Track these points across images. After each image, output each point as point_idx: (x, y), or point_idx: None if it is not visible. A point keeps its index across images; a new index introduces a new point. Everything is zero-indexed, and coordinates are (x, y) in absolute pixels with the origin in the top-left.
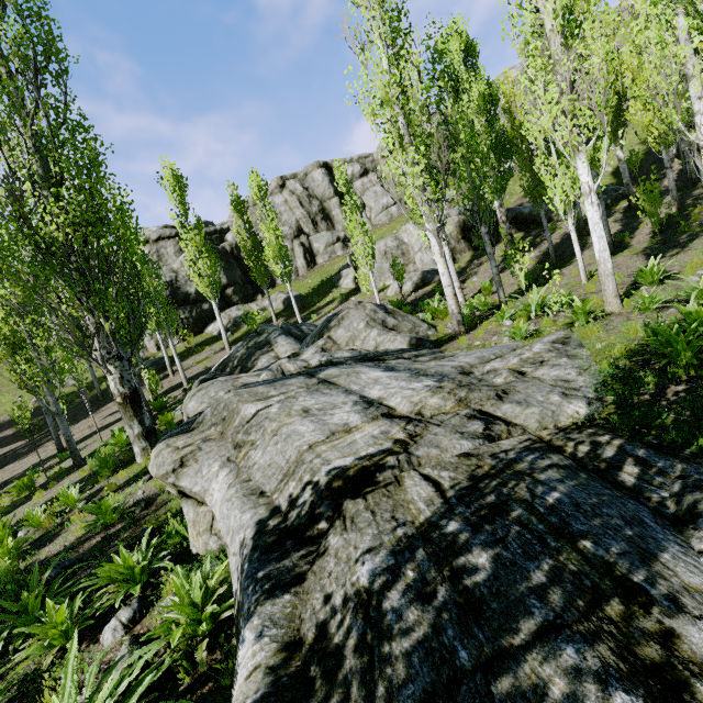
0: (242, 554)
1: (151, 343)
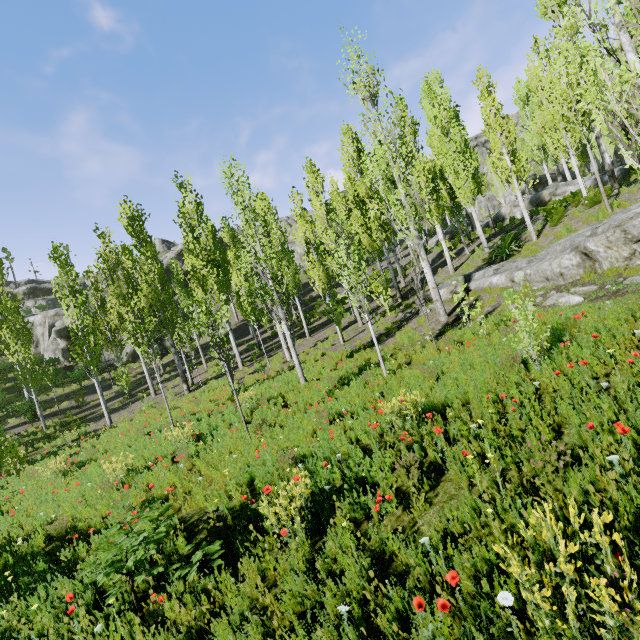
0: (593, 180)
1: None
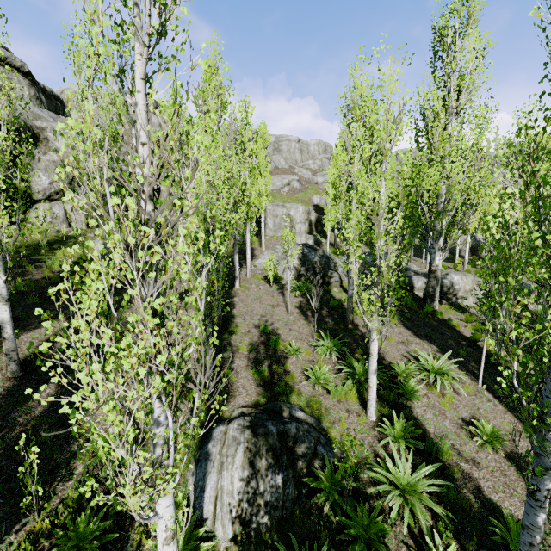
0: None
1: (79, 214)
